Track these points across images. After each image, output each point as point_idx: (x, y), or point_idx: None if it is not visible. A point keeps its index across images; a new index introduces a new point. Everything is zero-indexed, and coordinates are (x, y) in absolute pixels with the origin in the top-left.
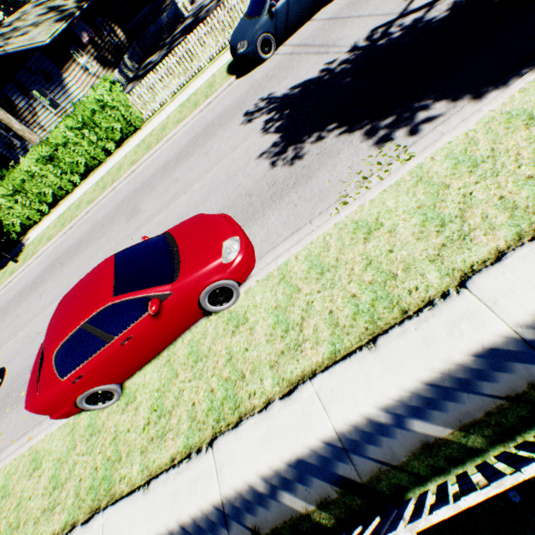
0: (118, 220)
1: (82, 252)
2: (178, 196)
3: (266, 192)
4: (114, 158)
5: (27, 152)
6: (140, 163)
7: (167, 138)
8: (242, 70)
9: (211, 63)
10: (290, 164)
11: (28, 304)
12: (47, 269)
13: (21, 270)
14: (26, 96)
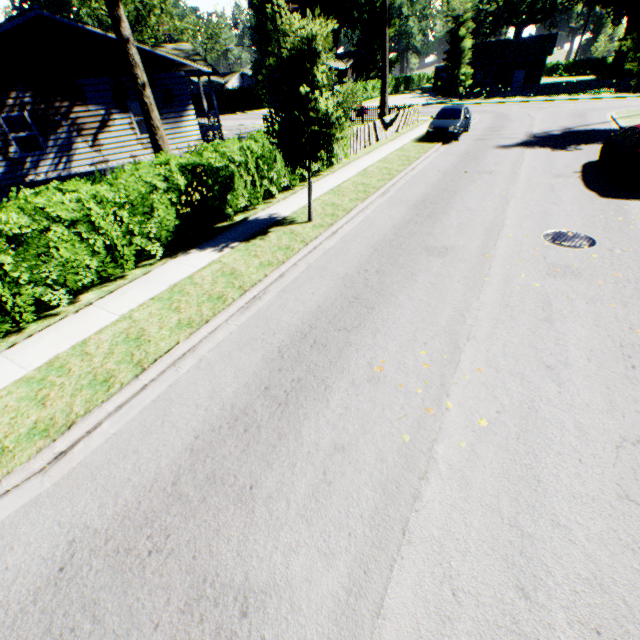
0: (470, 176)
1: (463, 189)
2: (518, 163)
3: (586, 154)
4: (345, 169)
5: (19, 170)
6: (415, 165)
7: (424, 157)
8: (442, 143)
9: (376, 145)
10: (578, 150)
11: (456, 218)
12: (419, 206)
13: (344, 221)
14: (114, 101)
